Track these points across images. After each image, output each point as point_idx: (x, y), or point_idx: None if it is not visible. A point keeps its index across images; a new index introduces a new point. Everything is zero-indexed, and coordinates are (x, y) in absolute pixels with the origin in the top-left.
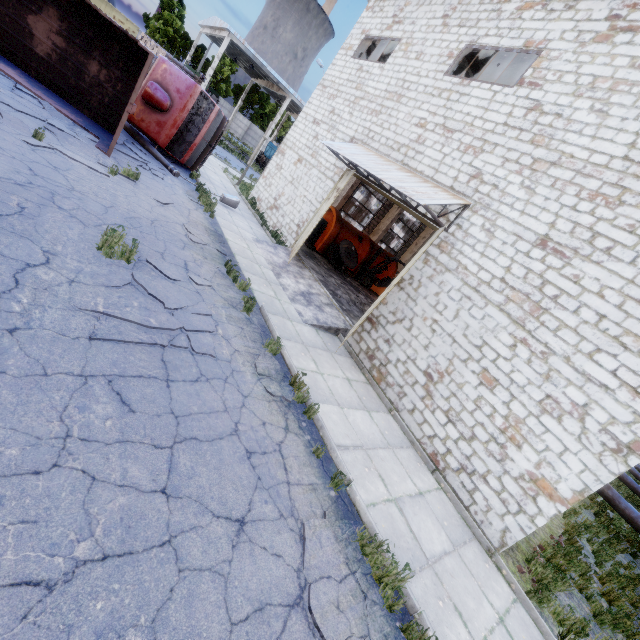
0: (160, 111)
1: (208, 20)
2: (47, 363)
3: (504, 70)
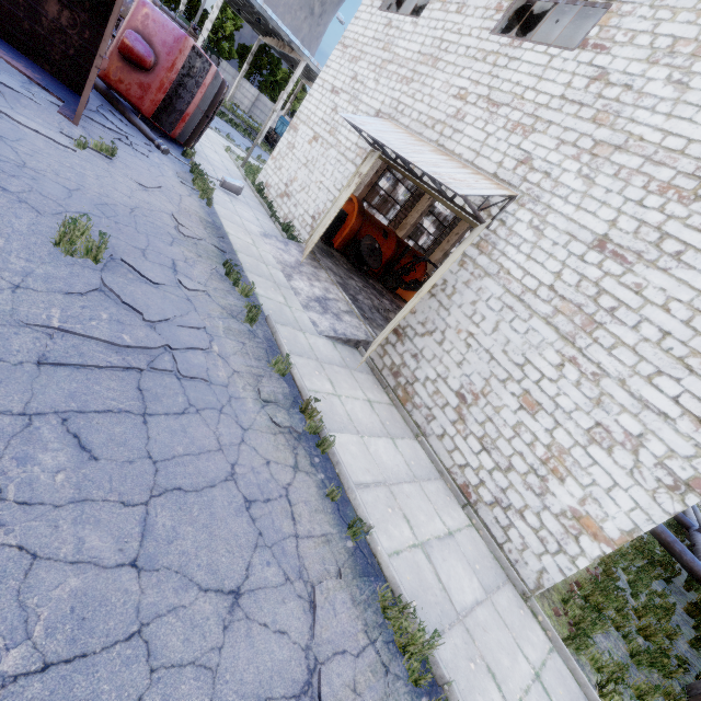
0: (142, 70)
1: None
2: None
3: (560, 31)
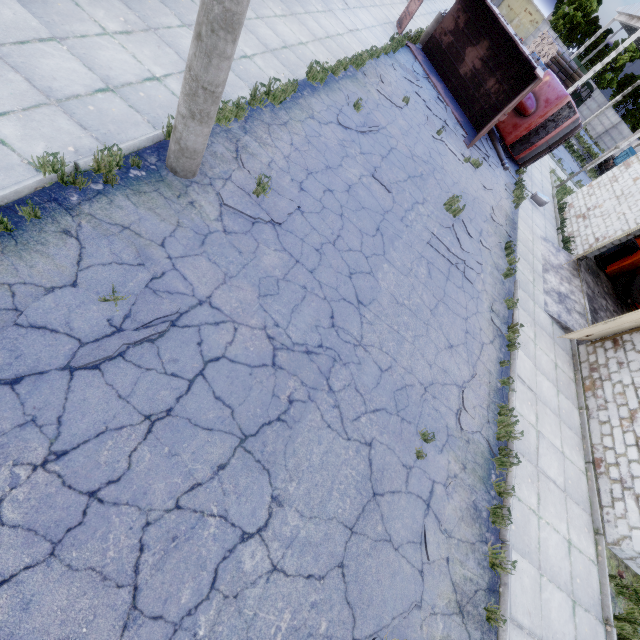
0: (521, 116)
1: (631, 6)
2: (412, 243)
3: None
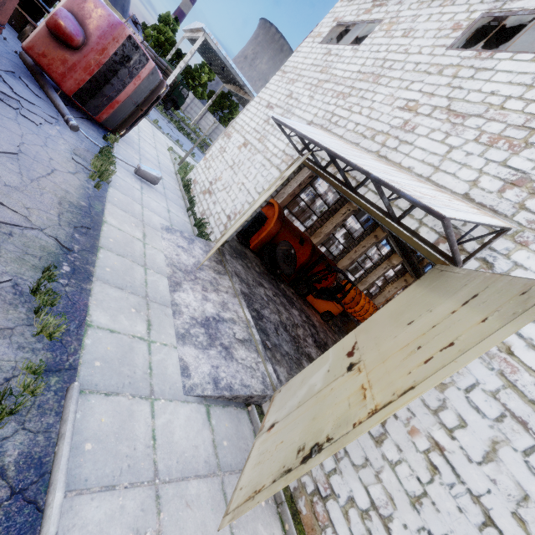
0: (69, 47)
1: (190, 25)
2: None
3: None
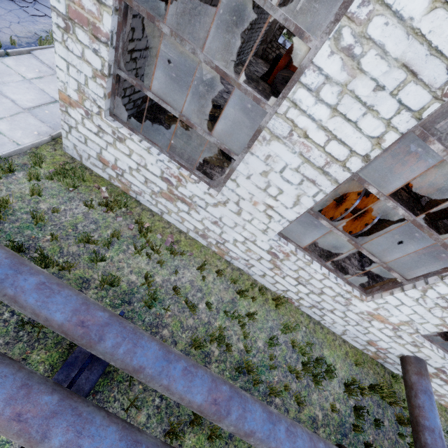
0: None
1: None
2: None
3: None
